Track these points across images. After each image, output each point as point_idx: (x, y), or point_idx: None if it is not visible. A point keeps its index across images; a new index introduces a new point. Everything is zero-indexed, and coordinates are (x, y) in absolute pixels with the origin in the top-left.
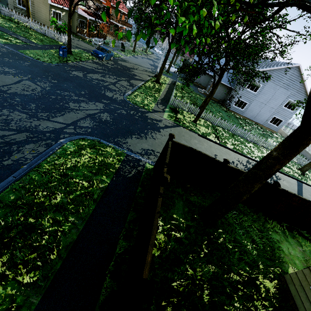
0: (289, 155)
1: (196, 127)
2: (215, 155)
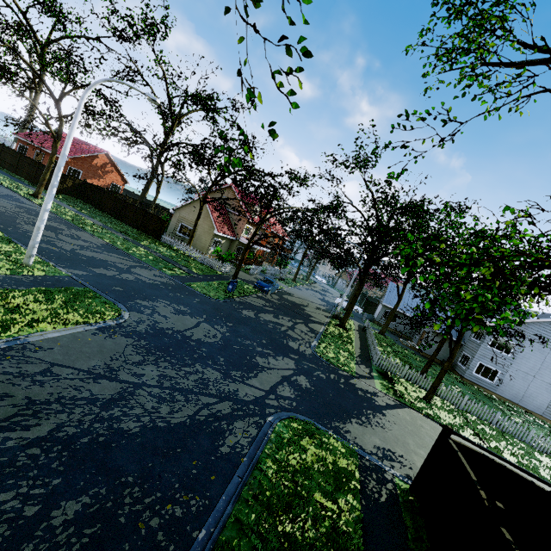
0: None
1: (433, 410)
2: None
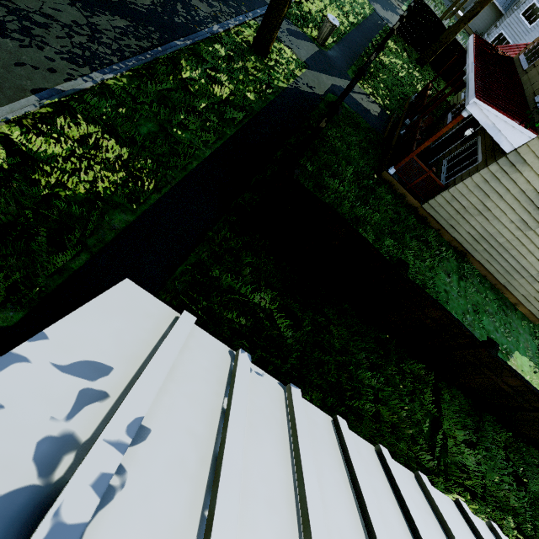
0: None
1: None
2: None
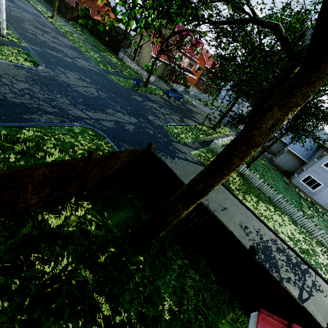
0: (213, 172)
1: None
2: (225, 208)
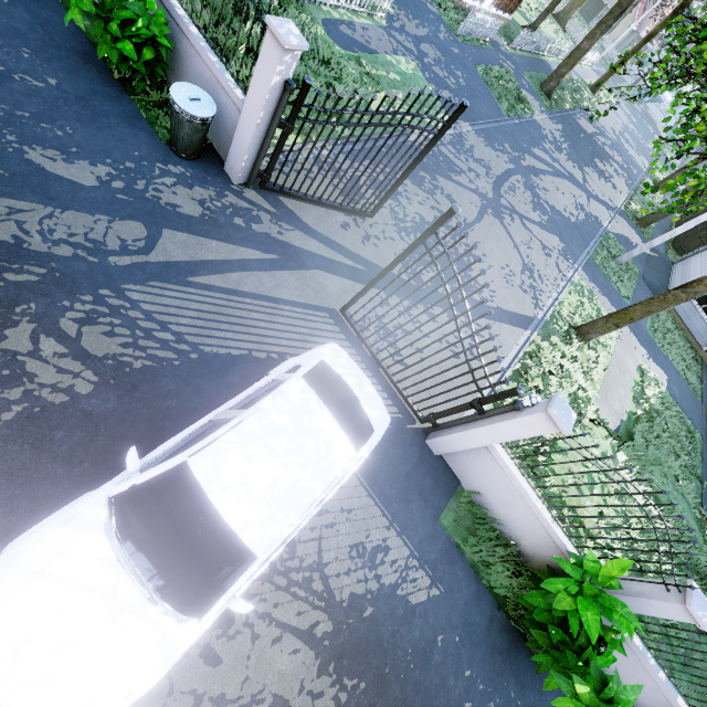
0: None
1: None
2: None
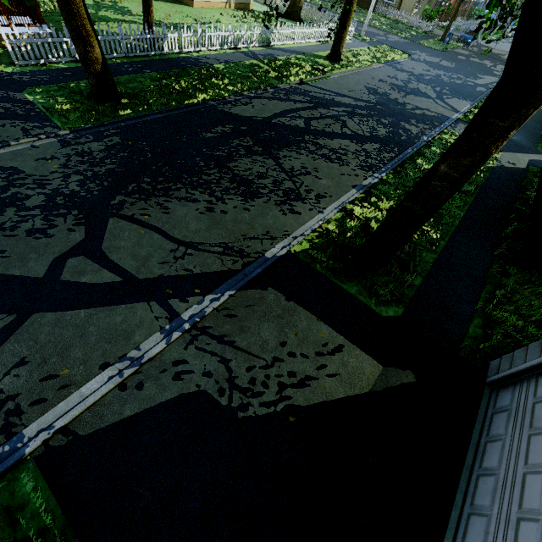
0: None
1: None
2: None
